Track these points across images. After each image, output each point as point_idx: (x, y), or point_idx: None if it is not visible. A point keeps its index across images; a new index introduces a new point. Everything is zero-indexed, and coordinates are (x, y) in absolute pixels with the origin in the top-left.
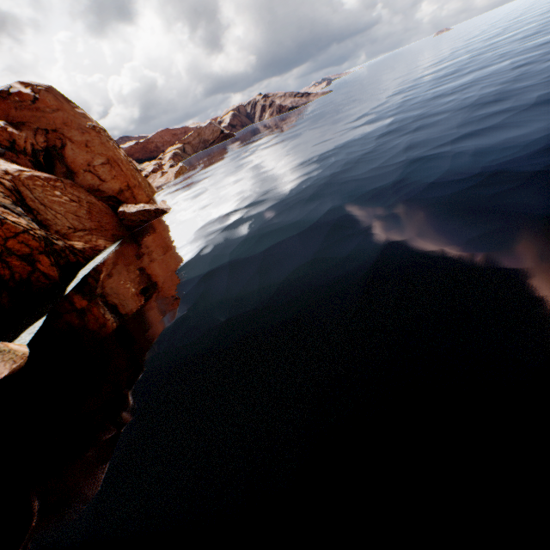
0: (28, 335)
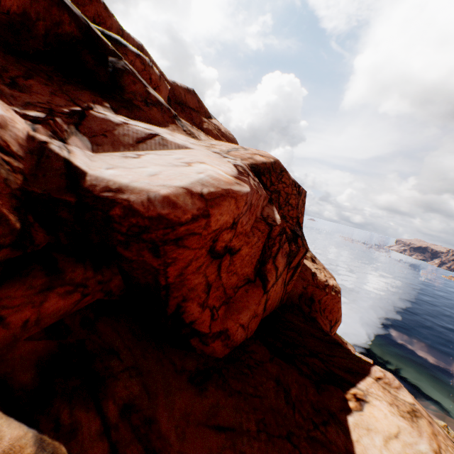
0: None
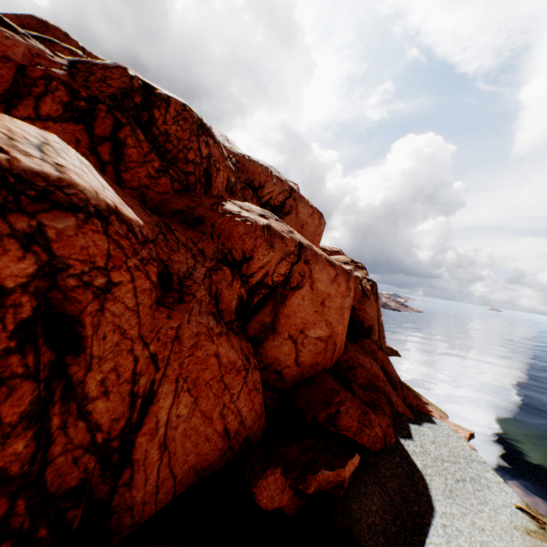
0: None
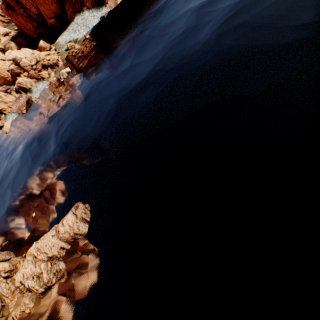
0: None
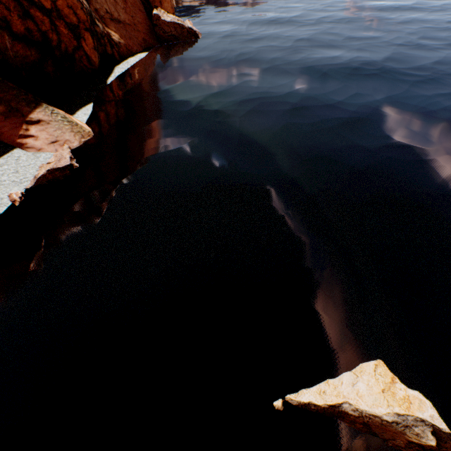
0: (84, 115)
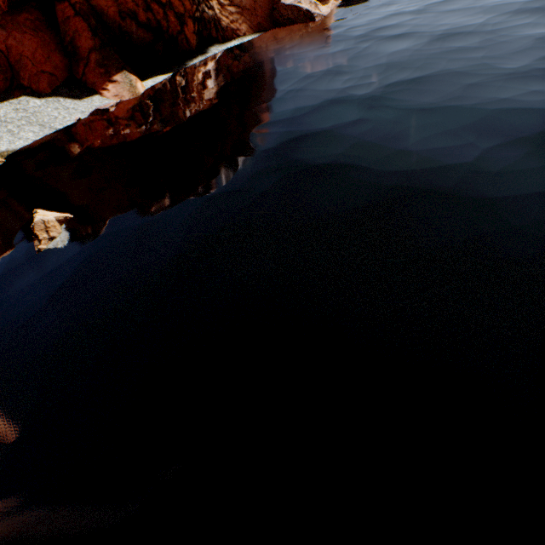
0: (151, 83)
